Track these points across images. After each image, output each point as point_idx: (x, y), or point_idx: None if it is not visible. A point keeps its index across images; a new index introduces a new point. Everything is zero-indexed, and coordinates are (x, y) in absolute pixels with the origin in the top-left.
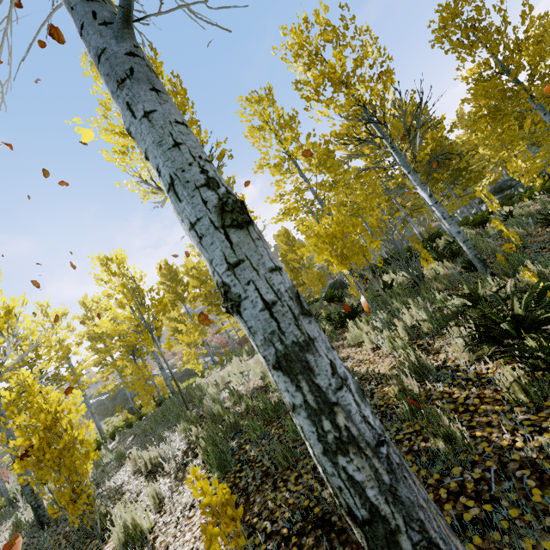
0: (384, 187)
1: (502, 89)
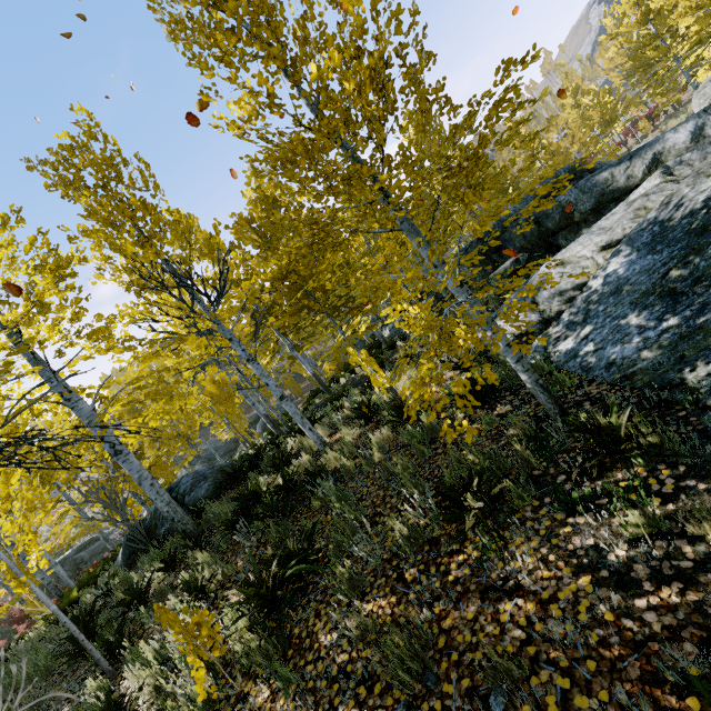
0: (254, 306)
1: (324, 171)
